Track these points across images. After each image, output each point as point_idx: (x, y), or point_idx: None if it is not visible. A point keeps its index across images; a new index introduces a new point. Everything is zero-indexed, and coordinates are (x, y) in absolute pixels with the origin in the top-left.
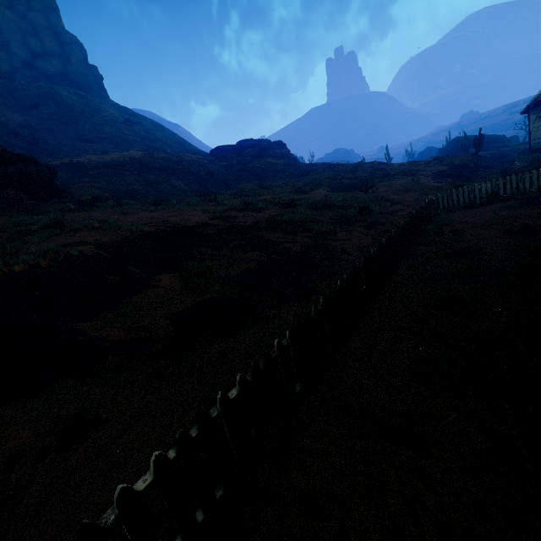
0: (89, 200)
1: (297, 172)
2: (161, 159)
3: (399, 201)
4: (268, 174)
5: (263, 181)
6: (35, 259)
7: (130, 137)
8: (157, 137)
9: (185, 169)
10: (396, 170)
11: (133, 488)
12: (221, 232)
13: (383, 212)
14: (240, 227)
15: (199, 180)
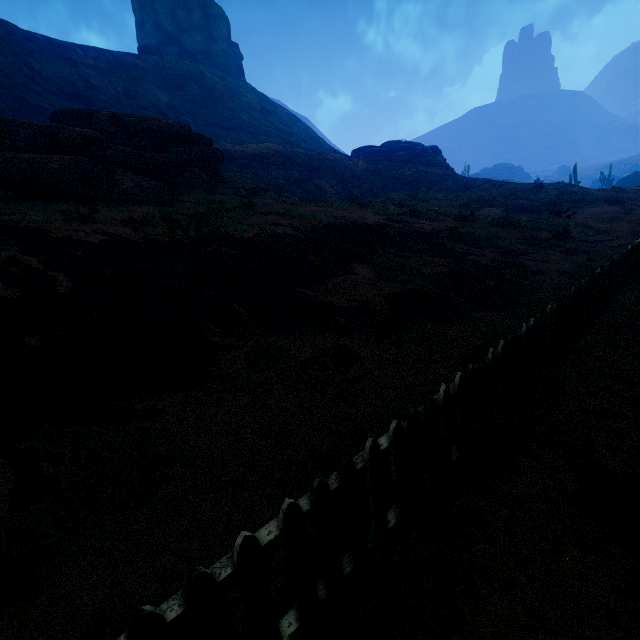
0: (252, 189)
1: (456, 185)
2: (304, 155)
3: (605, 230)
4: (421, 184)
5: (414, 192)
6: (255, 230)
7: (266, 128)
8: (292, 130)
9: (329, 169)
10: (593, 195)
11: (485, 359)
12: (400, 235)
13: (584, 240)
14: (420, 233)
15: (344, 183)
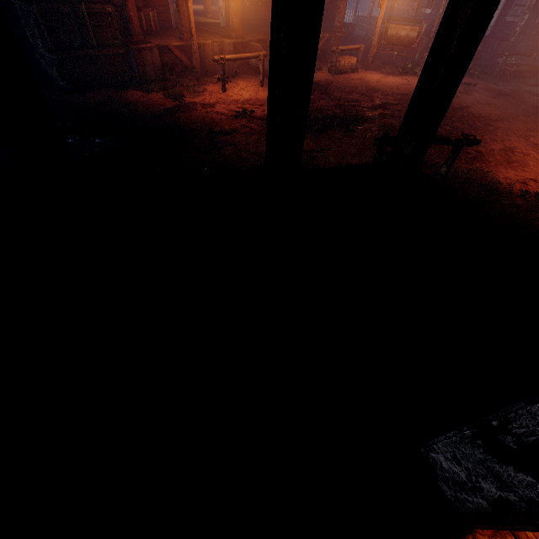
0: None
1: None
2: None
3: None
4: None
5: None
6: None
7: None
8: None
9: None
10: None
11: None
12: None
13: None
14: None
15: None
